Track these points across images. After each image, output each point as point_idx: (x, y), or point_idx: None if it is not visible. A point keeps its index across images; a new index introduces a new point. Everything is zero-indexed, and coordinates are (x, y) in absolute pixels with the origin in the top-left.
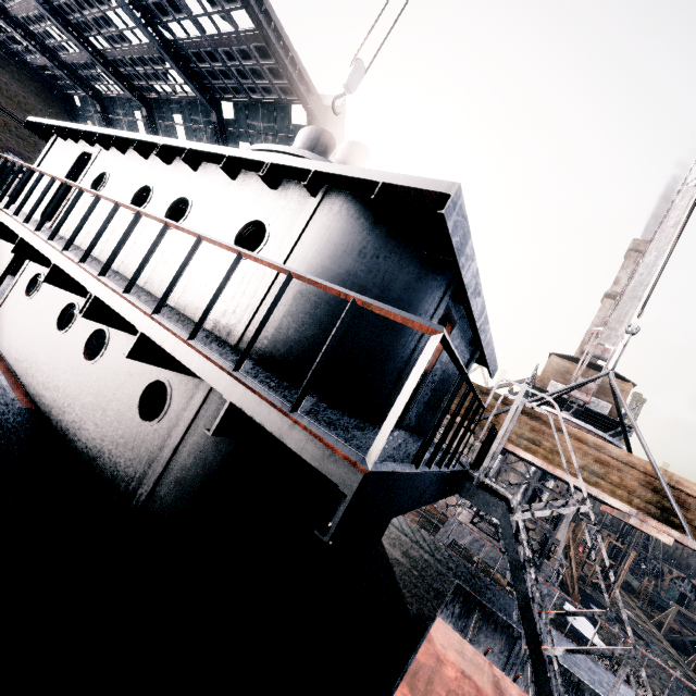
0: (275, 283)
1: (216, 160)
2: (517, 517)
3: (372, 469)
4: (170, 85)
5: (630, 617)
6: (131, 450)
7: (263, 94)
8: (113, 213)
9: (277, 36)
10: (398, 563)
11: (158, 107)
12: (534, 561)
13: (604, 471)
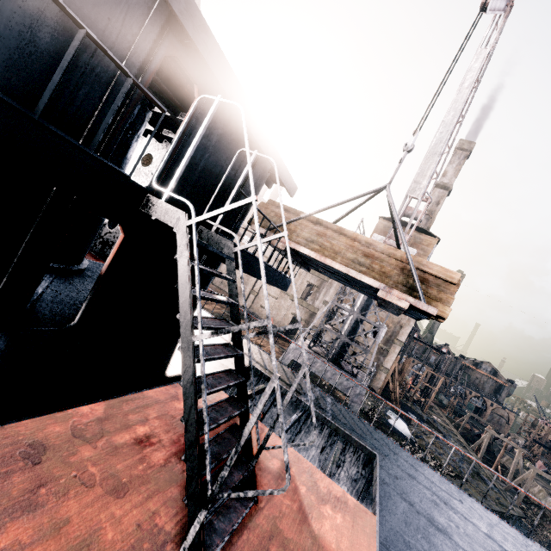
0: None
1: None
2: (192, 222)
3: None
4: None
5: (437, 421)
6: None
7: None
8: None
9: None
10: None
11: None
12: (353, 372)
13: (369, 262)
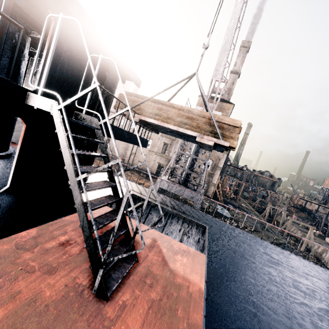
0: None
1: None
2: (61, 106)
3: None
4: None
5: (243, 206)
6: None
7: None
8: None
9: None
10: None
11: None
12: (194, 188)
13: (190, 122)
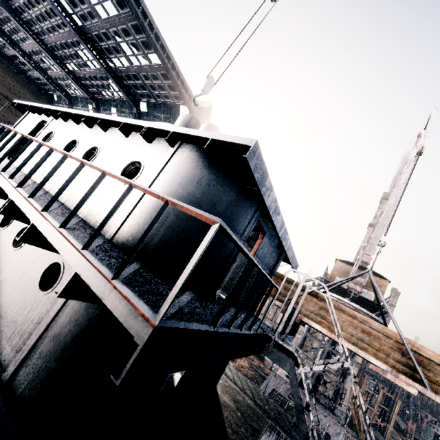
0: (142, 199)
1: (118, 125)
2: (300, 370)
3: (160, 324)
4: (110, 91)
5: None
6: (28, 312)
7: (164, 99)
8: (37, 149)
9: (173, 68)
10: (226, 406)
11: (102, 103)
12: (329, 406)
13: (368, 339)
